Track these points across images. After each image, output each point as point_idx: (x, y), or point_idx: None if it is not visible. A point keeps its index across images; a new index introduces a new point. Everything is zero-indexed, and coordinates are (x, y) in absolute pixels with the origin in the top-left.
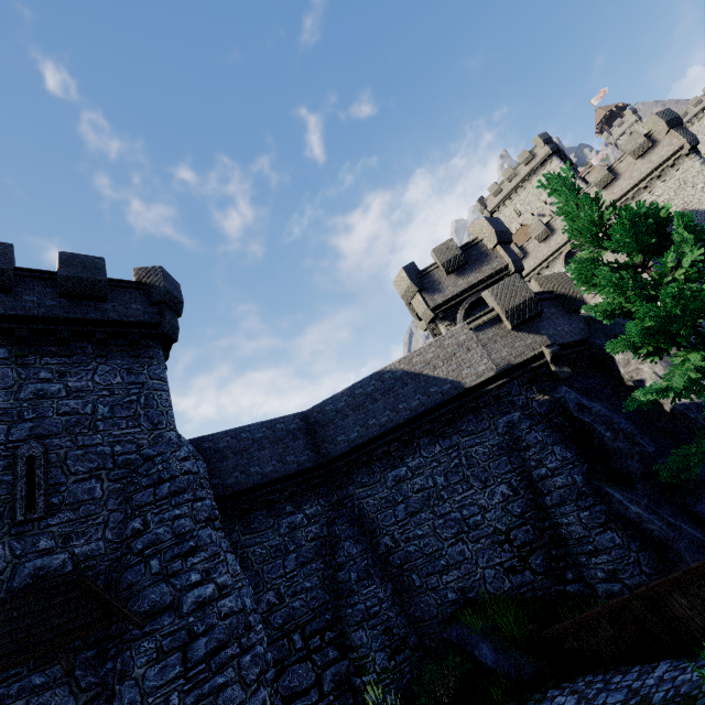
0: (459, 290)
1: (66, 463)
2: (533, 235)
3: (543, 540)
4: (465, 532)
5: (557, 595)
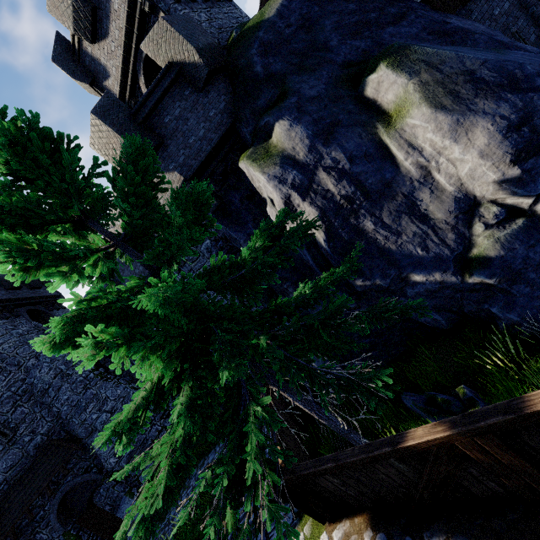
0: (120, 62)
1: None
2: None
3: None
4: None
5: None
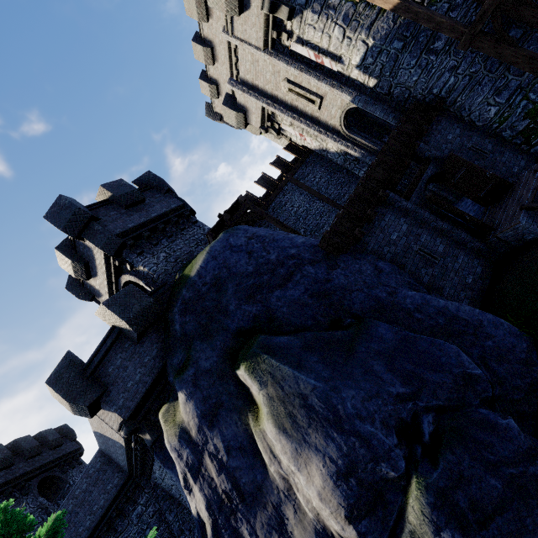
0: (106, 290)
1: None
2: (194, 17)
3: None
4: None
5: None
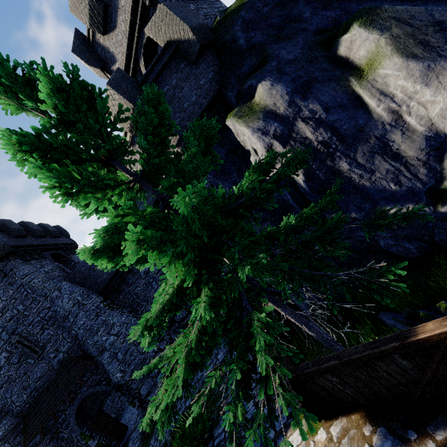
0: (125, 48)
1: (31, 333)
2: None
3: None
4: None
5: None
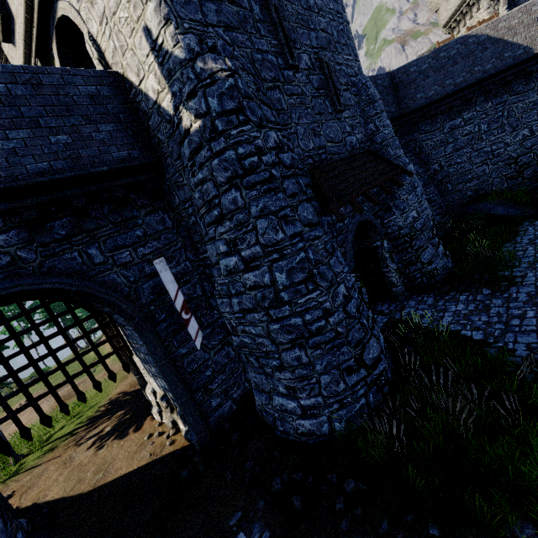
0: None
1: (336, 74)
2: None
3: (537, 161)
4: (490, 159)
5: (531, 189)
